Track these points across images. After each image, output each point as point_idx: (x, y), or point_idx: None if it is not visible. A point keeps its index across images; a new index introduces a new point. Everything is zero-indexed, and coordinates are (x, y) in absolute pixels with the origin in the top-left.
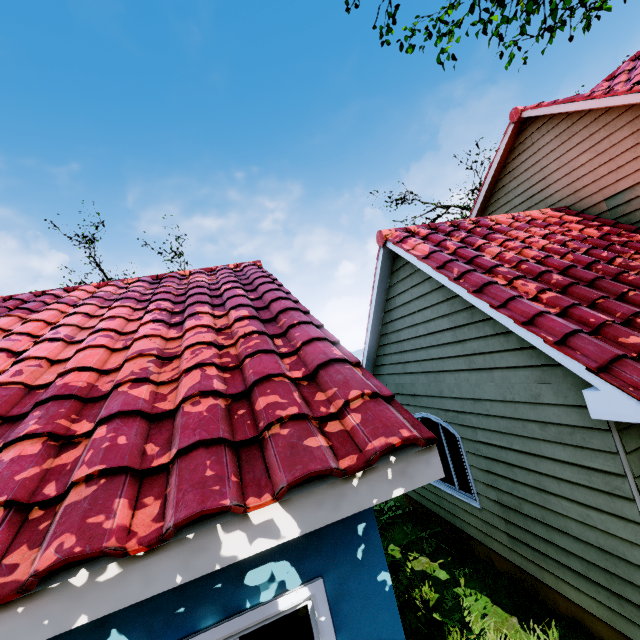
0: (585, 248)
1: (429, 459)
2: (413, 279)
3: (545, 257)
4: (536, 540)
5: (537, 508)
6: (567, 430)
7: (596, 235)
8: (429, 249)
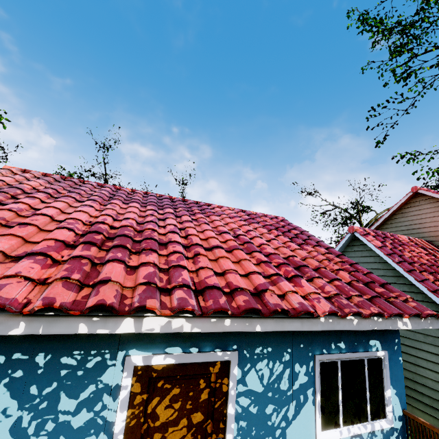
0: None
1: (437, 322)
2: (363, 253)
3: (431, 265)
4: (405, 388)
5: (410, 373)
6: (438, 340)
7: None
8: (381, 244)
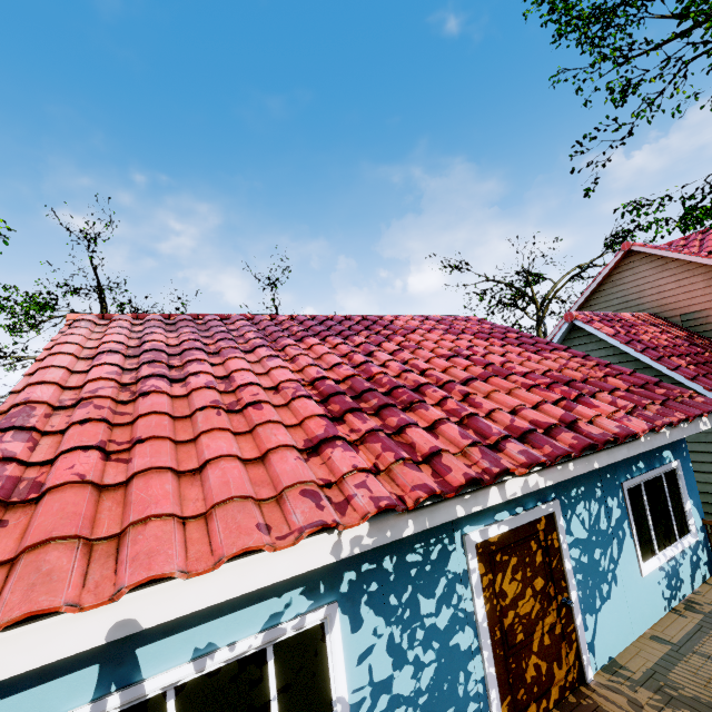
0: (687, 344)
1: None
2: (589, 346)
3: (673, 346)
4: None
5: None
6: (703, 435)
7: (684, 337)
8: (614, 331)
